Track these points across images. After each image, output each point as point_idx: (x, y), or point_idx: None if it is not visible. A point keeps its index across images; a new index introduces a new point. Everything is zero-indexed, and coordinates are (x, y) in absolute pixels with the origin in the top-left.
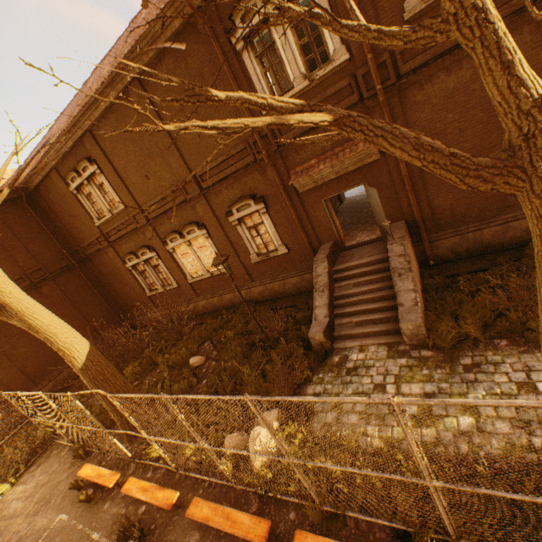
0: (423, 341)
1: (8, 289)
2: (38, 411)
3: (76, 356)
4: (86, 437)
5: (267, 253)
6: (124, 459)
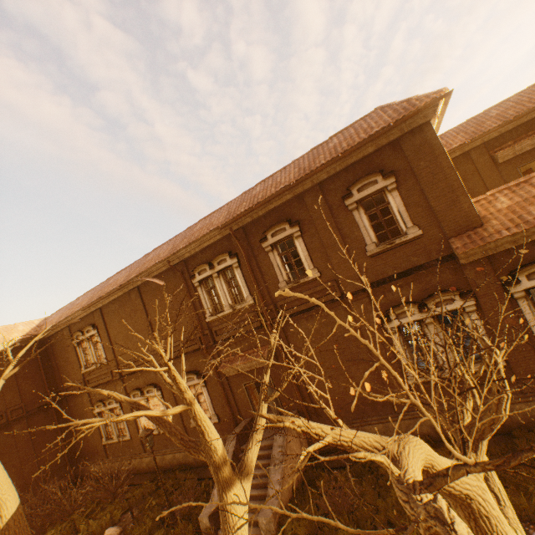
0: None
1: None
2: None
3: (3, 515)
4: None
5: None
6: None
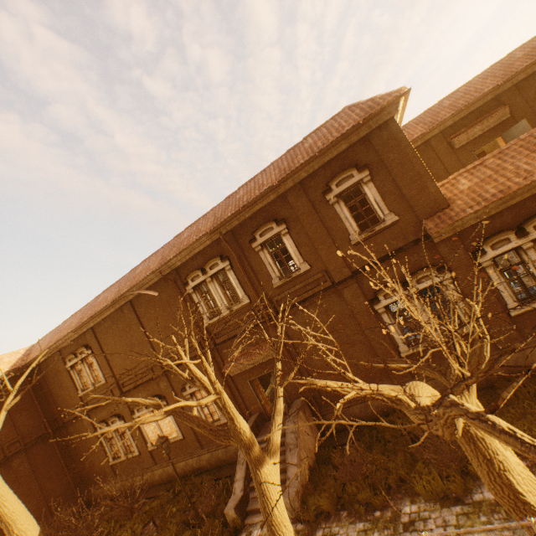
0: (298, 514)
1: None
2: None
3: None
4: None
5: (212, 422)
6: None
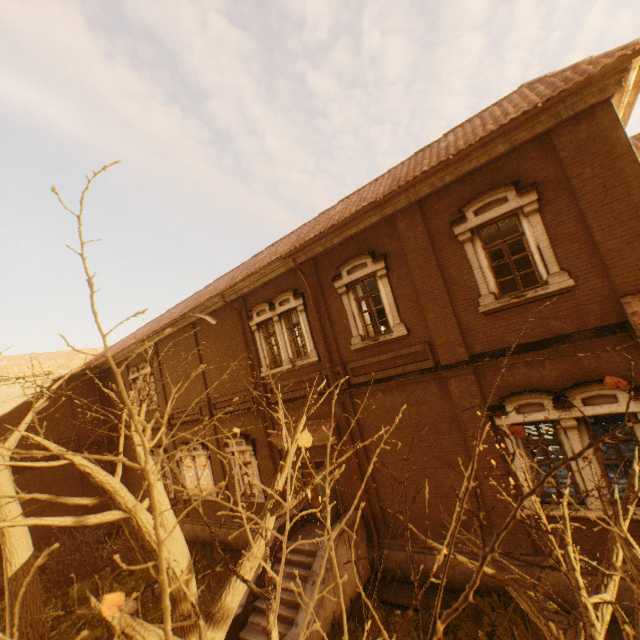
0: None
1: (3, 480)
2: None
3: (13, 563)
4: None
5: (250, 495)
6: None
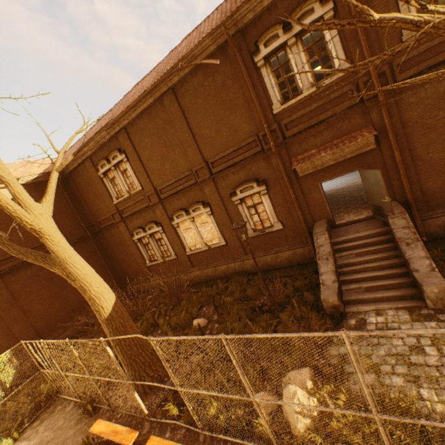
0: None
1: (58, 238)
2: (55, 361)
3: (104, 306)
4: (100, 390)
5: (262, 229)
6: (135, 417)
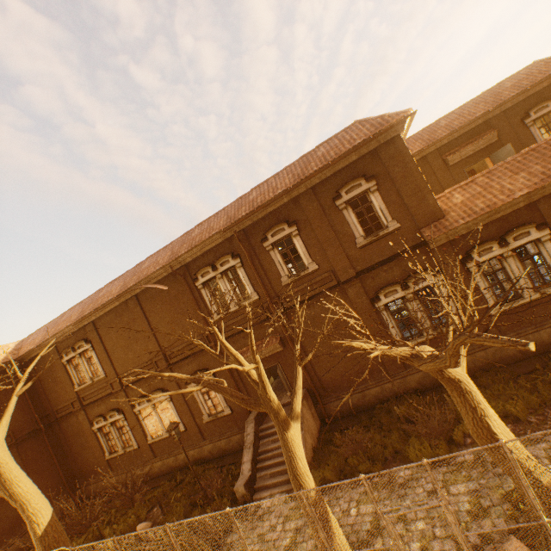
0: None
1: (7, 460)
2: None
3: (40, 523)
4: None
5: (216, 413)
6: None
